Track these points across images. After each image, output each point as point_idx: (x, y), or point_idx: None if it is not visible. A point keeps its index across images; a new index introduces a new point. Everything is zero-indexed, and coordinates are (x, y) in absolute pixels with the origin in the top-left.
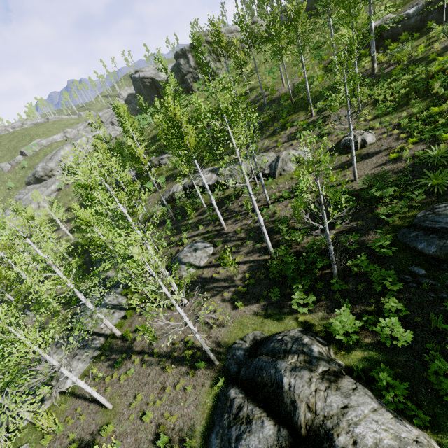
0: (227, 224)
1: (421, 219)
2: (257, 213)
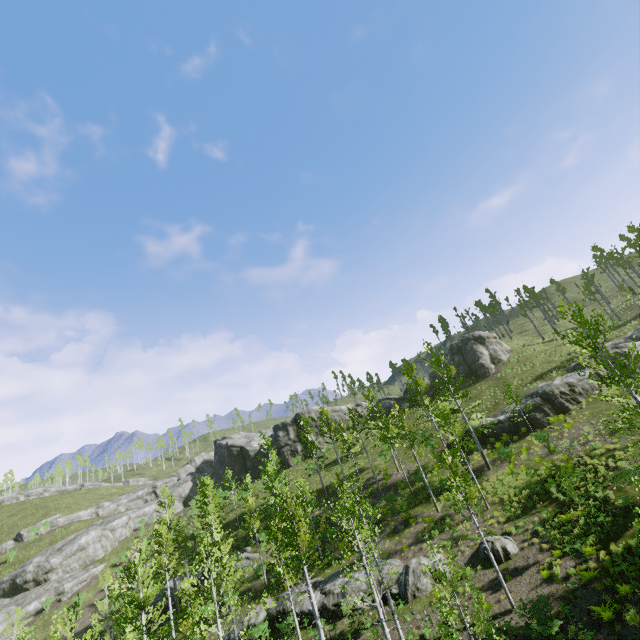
0: None
1: None
2: None
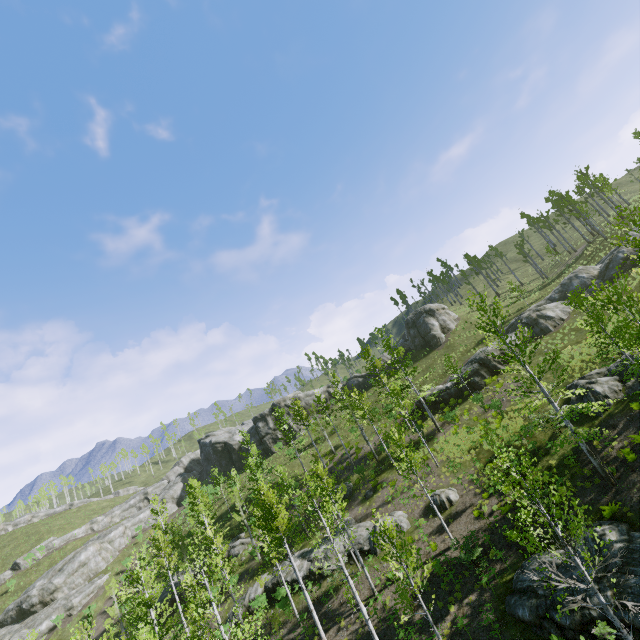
0: (328, 638)
1: (515, 581)
2: (358, 601)
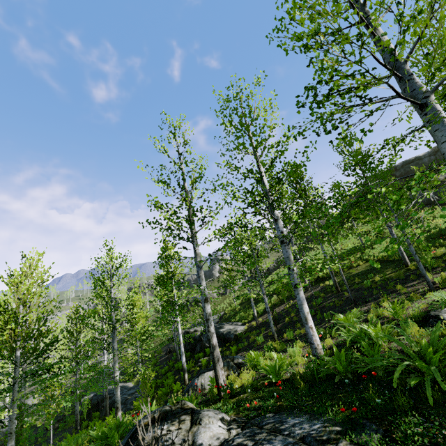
0: None
1: None
2: None
